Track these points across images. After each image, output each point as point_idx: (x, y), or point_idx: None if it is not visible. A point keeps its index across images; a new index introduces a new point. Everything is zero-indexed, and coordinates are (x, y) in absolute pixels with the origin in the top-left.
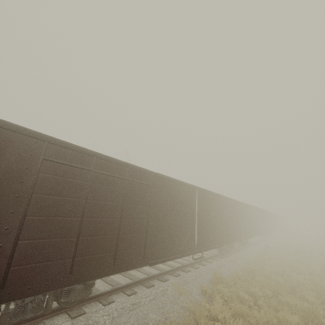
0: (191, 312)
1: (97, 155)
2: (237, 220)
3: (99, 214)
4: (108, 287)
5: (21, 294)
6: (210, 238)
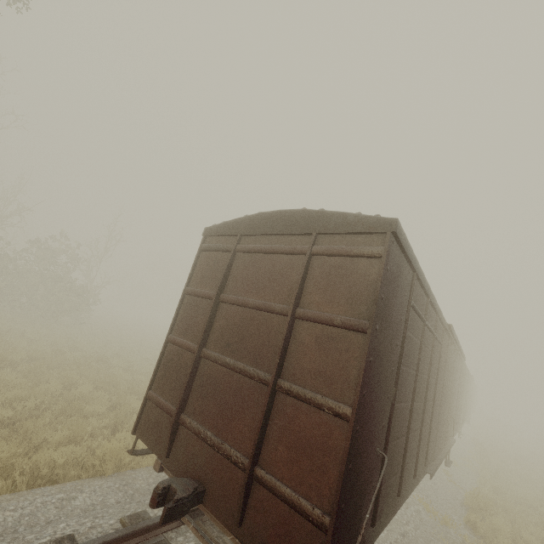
0: None
1: (431, 294)
2: (461, 398)
3: (417, 395)
4: None
5: (376, 532)
6: (450, 429)
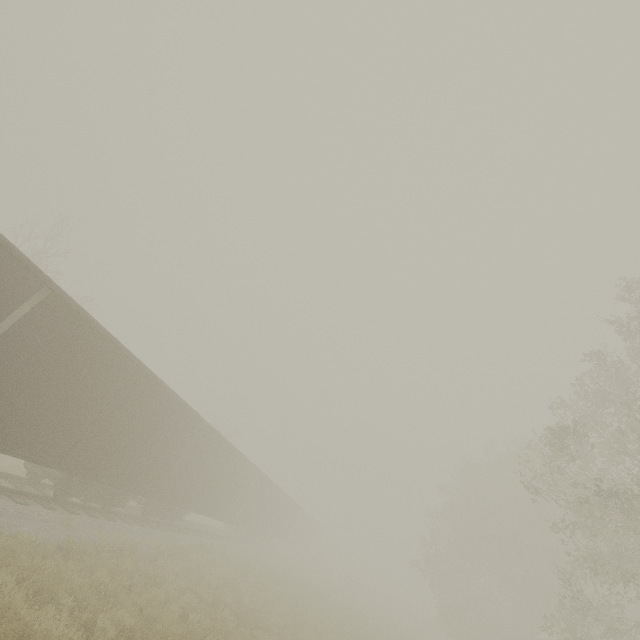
0: None
1: None
2: (164, 448)
3: None
4: None
5: None
6: (12, 425)
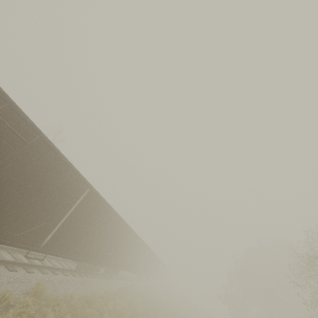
0: None
1: None
2: (117, 245)
3: None
4: None
5: None
6: (71, 246)
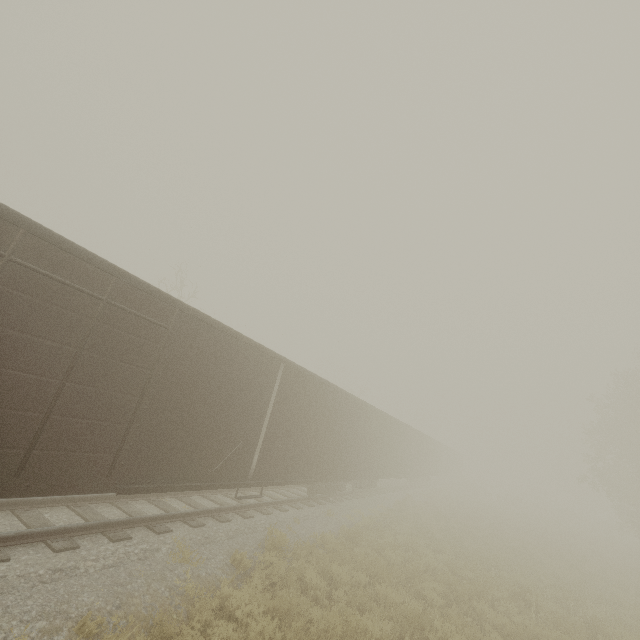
0: (186, 599)
1: (32, 226)
2: (360, 440)
3: (1, 358)
4: (19, 529)
5: None
6: (291, 464)
